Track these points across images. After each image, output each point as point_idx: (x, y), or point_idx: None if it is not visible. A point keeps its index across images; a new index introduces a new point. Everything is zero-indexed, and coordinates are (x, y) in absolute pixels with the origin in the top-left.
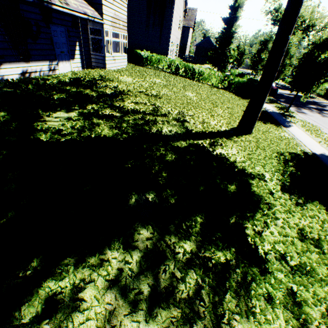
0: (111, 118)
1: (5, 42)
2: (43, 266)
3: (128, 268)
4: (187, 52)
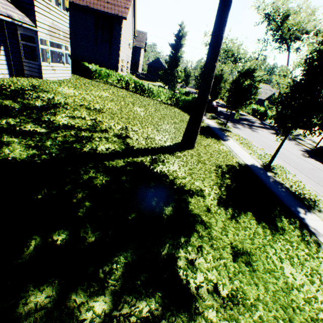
0: (32, 134)
1: None
2: None
3: None
4: (140, 70)
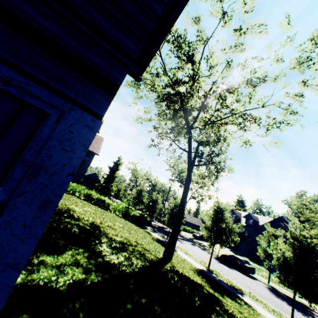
0: (125, 249)
1: None
2: None
3: None
4: None
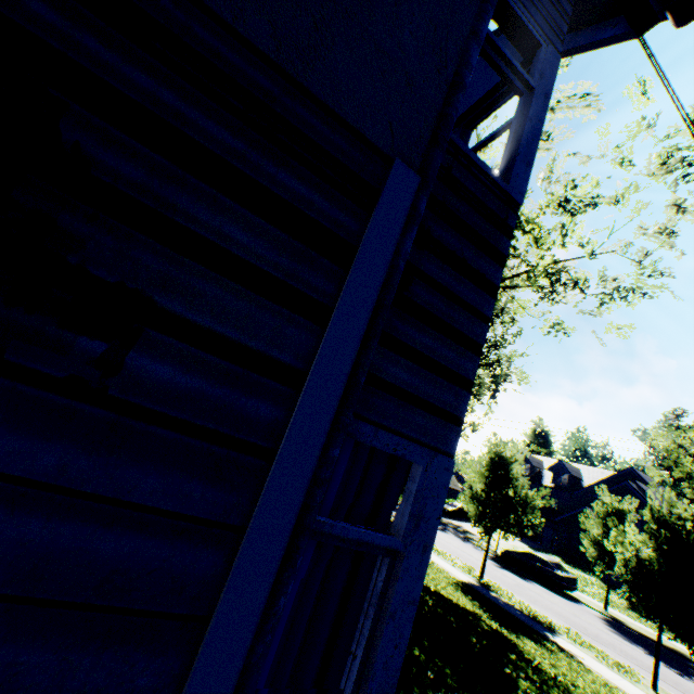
0: None
1: None
2: None
3: None
4: None
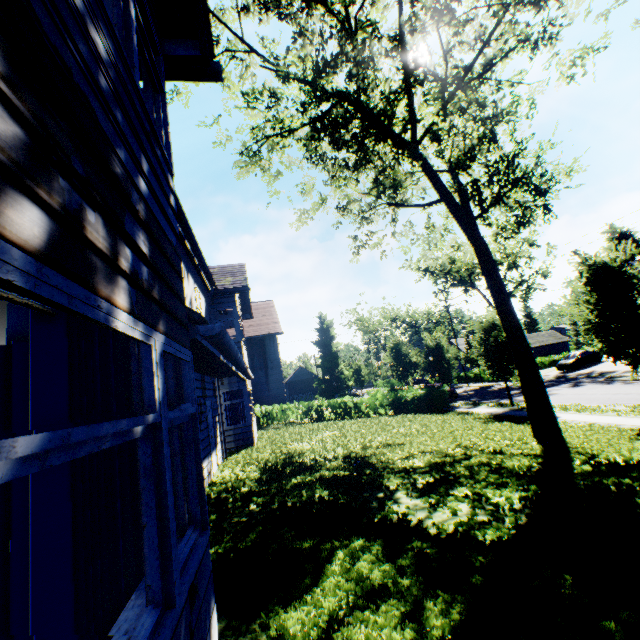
0: (454, 480)
1: None
2: None
3: None
4: None
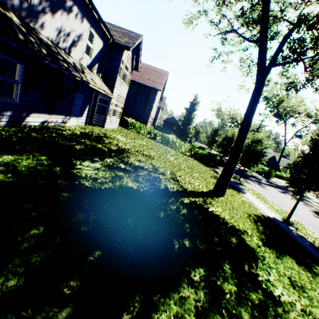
0: (128, 172)
1: (42, 98)
2: (143, 301)
3: (200, 306)
4: (156, 123)
